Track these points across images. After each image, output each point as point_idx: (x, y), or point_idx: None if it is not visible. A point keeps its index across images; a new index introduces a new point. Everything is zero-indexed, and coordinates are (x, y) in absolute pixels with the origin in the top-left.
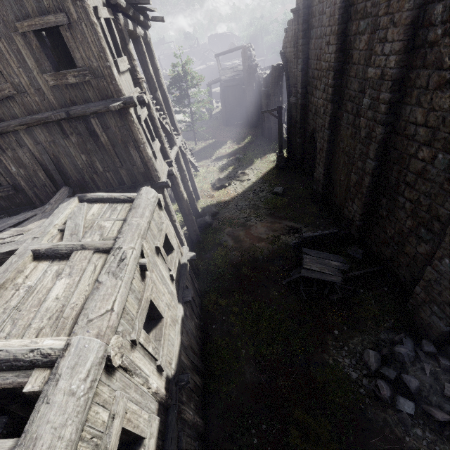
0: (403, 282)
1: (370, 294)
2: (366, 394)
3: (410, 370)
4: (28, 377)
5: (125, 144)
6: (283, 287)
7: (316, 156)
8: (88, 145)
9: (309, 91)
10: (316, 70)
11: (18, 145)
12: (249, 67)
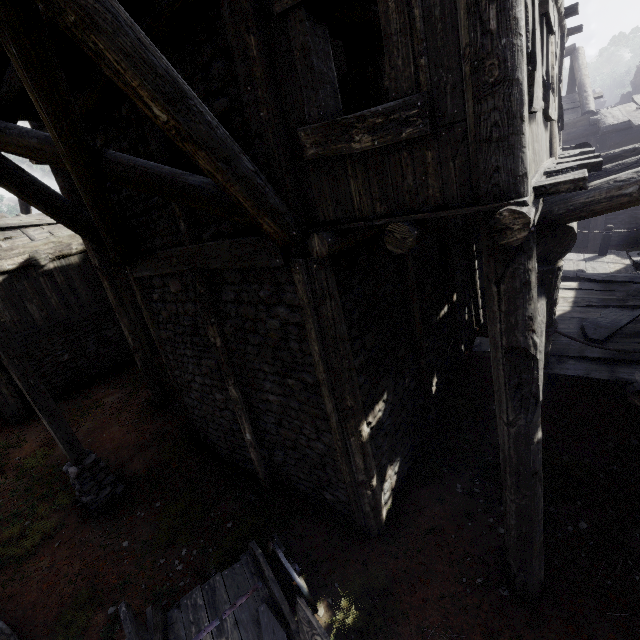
0: None
1: None
2: None
3: None
4: None
5: None
6: None
7: None
8: None
9: None
10: None
11: None
12: (596, 105)
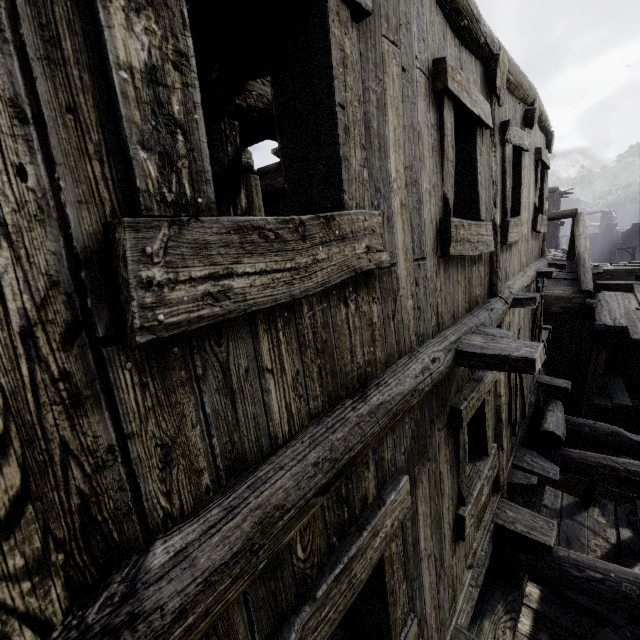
0: None
1: None
2: None
3: None
4: None
5: (551, 238)
6: None
7: None
8: None
9: None
10: None
11: None
12: (608, 225)
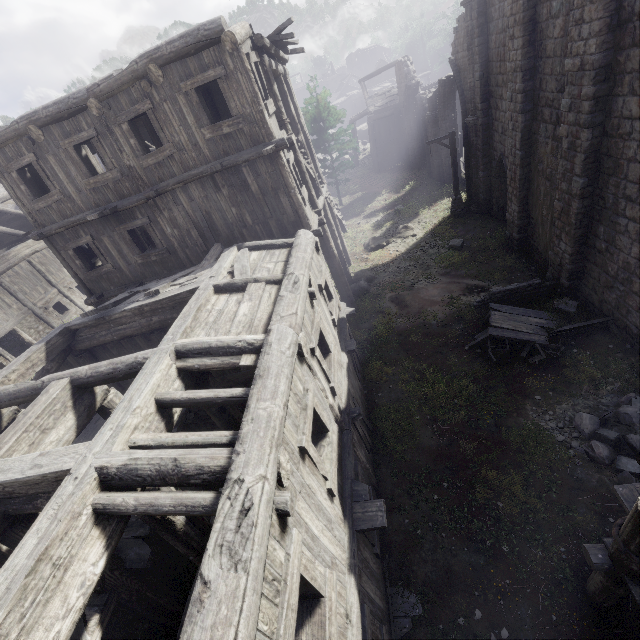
0: (635, 333)
1: (587, 354)
2: (576, 456)
3: (639, 431)
4: (239, 359)
5: (275, 191)
6: (466, 354)
7: (507, 190)
8: (239, 196)
9: (493, 104)
10: (499, 75)
11: (174, 204)
12: (408, 88)
